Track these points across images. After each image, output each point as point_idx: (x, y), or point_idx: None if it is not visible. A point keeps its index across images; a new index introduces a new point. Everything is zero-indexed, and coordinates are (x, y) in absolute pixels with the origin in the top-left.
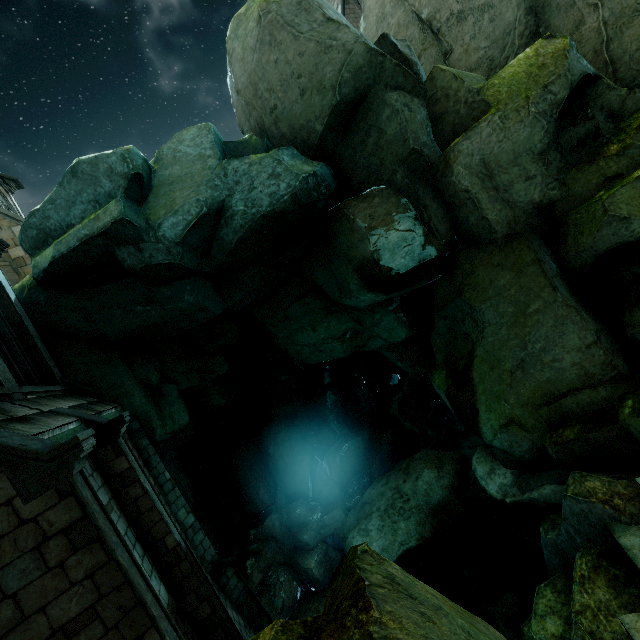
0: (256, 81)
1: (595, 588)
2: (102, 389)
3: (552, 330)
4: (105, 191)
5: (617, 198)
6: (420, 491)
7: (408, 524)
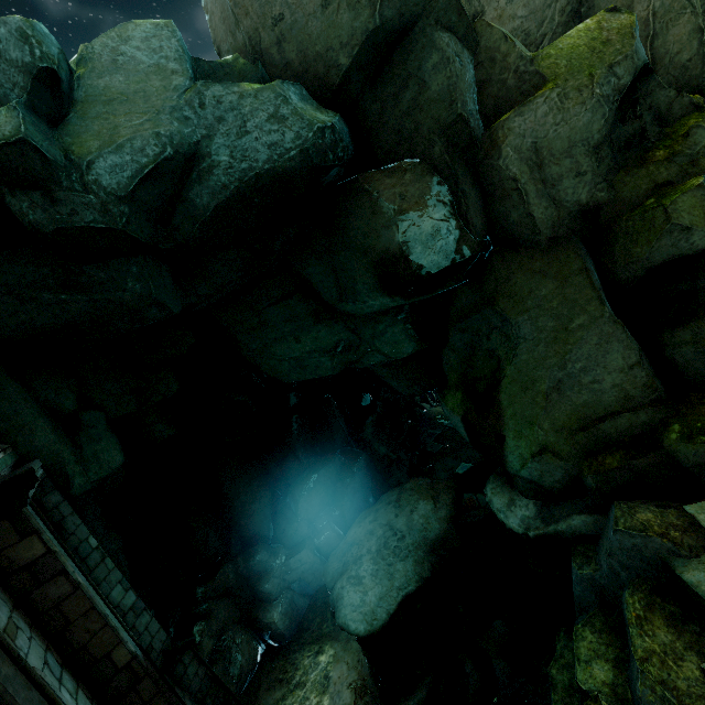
0: None
1: (655, 629)
2: None
3: (596, 348)
4: None
5: (679, 205)
6: (416, 526)
7: (406, 565)
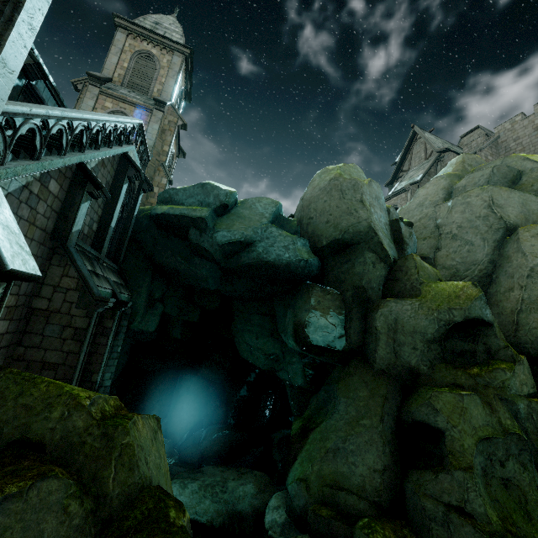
0: (312, 201)
1: None
2: (131, 281)
3: (364, 443)
4: (208, 201)
5: (442, 396)
6: (236, 493)
7: (211, 505)
